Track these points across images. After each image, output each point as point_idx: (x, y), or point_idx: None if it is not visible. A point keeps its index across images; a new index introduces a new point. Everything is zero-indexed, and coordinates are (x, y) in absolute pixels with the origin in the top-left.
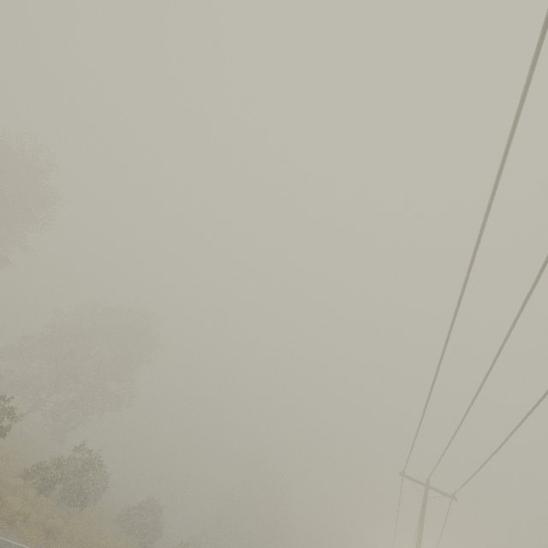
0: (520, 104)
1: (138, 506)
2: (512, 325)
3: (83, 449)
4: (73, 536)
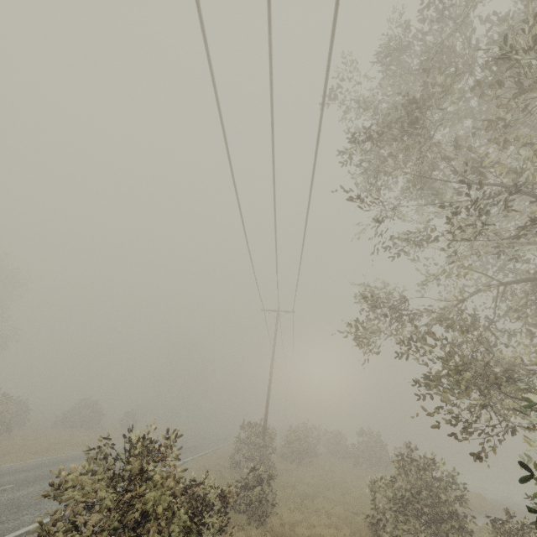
0: (204, 39)
1: (72, 409)
2: (274, 205)
3: None
4: (8, 451)
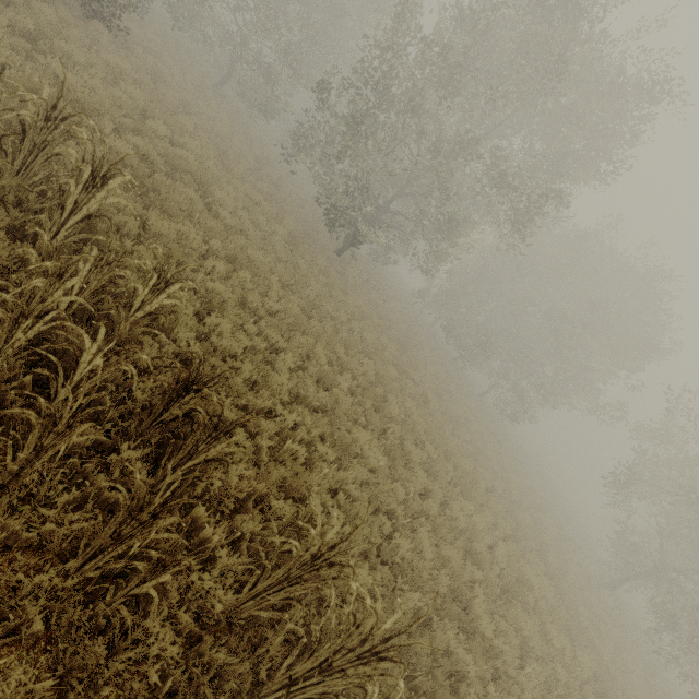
0: None
1: None
2: None
3: None
4: None
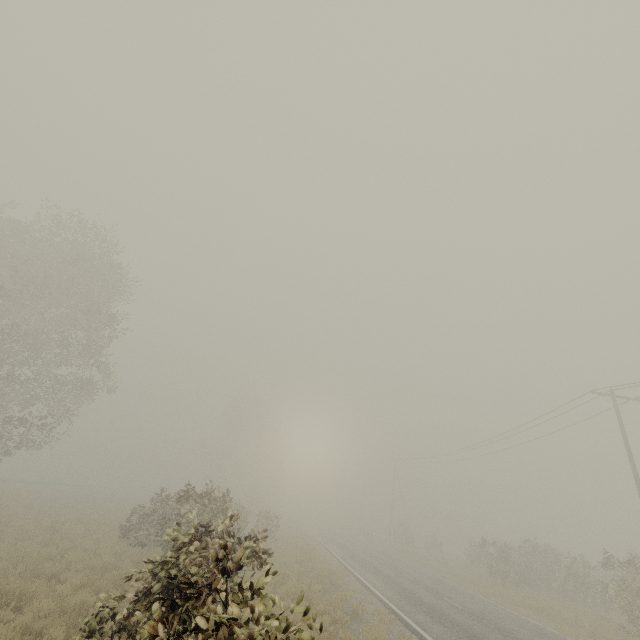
0: None
1: None
2: None
3: (195, 497)
4: (340, 618)
